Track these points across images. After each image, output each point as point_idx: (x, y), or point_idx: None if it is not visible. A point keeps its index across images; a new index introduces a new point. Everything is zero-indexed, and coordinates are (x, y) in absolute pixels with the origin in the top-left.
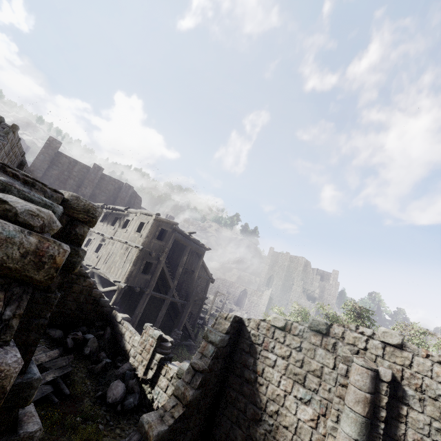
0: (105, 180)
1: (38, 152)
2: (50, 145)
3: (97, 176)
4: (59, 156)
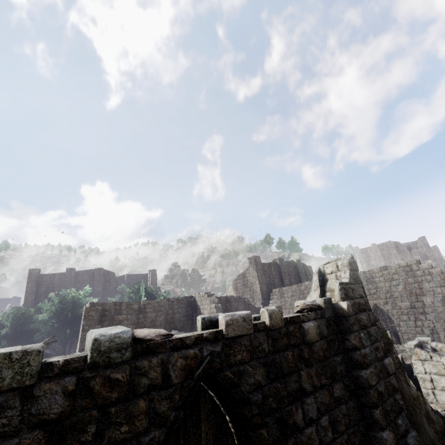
0: (286, 266)
1: (256, 272)
2: (257, 262)
3: (284, 266)
4: (262, 267)
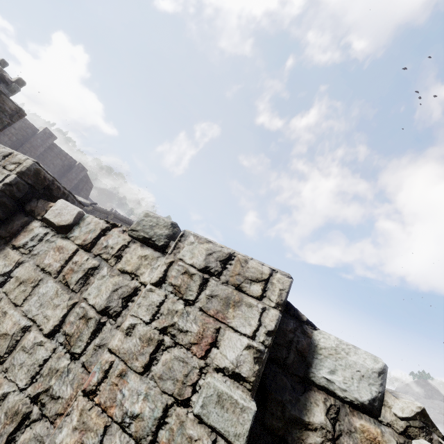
0: (53, 152)
1: None
2: None
3: (45, 144)
4: None
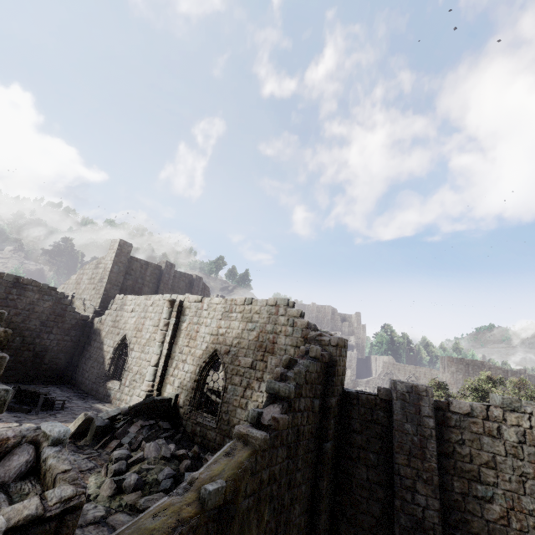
0: (176, 278)
1: (112, 263)
2: (122, 251)
3: (170, 276)
4: (130, 262)
